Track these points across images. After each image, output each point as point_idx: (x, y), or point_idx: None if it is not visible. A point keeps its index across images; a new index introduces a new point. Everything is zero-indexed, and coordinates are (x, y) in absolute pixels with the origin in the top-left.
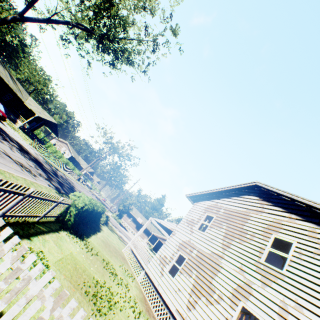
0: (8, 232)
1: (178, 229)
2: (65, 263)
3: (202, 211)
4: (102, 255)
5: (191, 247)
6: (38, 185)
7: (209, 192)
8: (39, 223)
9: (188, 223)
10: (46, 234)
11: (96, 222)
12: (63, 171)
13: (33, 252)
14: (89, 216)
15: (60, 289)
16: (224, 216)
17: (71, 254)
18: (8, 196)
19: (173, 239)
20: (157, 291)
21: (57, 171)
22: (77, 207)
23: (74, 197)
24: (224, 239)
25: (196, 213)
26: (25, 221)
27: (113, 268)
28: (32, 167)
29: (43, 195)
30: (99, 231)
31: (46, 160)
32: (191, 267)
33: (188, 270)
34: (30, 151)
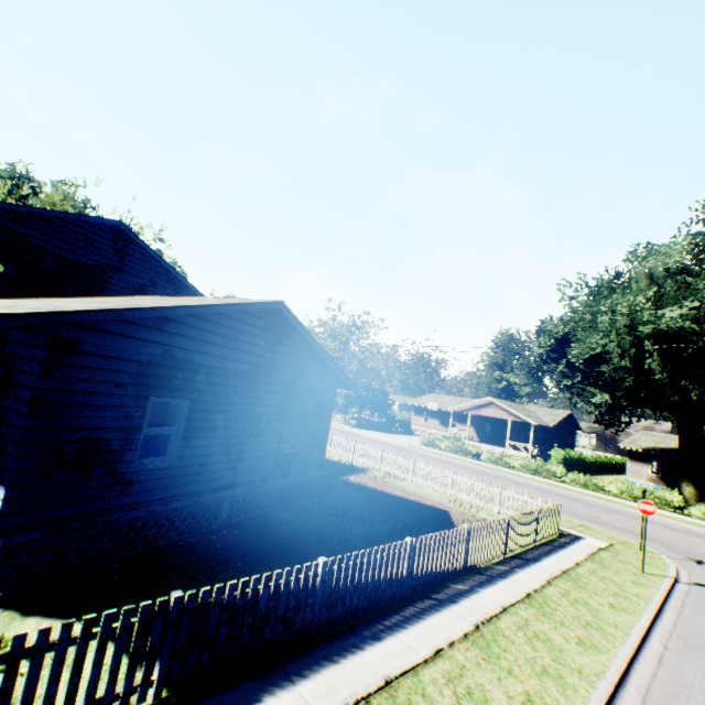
0: None
1: None
2: None
3: None
4: None
5: None
6: None
7: None
8: None
9: None
10: None
11: None
12: None
13: None
14: None
15: None
16: None
17: None
18: None
19: None
20: None
21: None
22: None
23: None
24: None
25: None
26: None
27: None
28: None
29: None
30: None
31: None
32: None
33: None
34: None
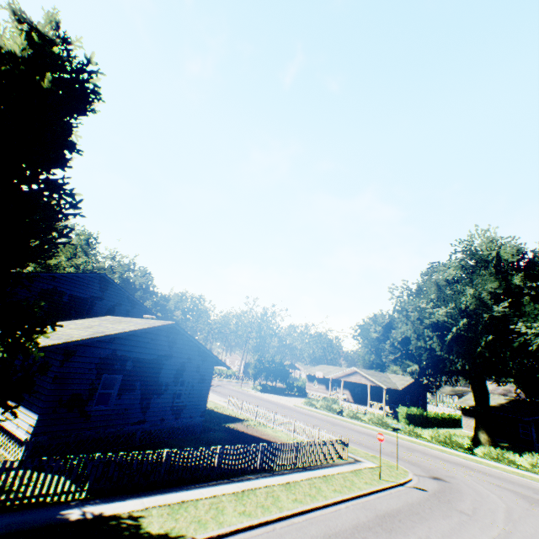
0: None
1: None
2: None
3: None
4: None
5: None
6: None
7: None
8: None
9: None
10: None
11: None
12: None
13: None
14: None
15: None
16: None
17: None
18: None
19: None
20: None
21: None
22: None
23: None
24: None
25: None
26: None
27: None
28: None
29: None
30: None
31: None
32: None
33: None
34: None
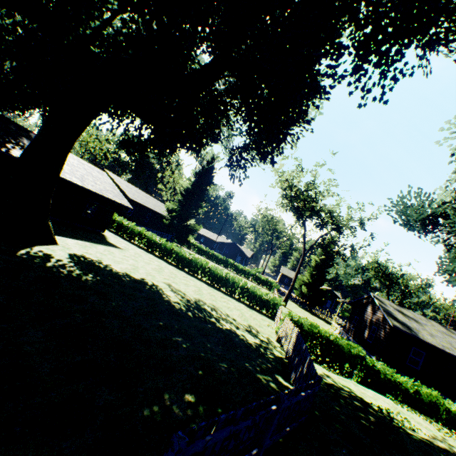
0: None
1: None
2: None
3: None
4: None
5: None
6: None
7: None
8: None
9: None
10: None
11: None
12: None
13: None
14: None
15: None
16: None
17: None
18: None
19: None
20: None
21: None
22: None
23: None
24: None
25: None
26: None
27: None
28: None
29: None
30: None
31: None
32: None
33: None
34: None
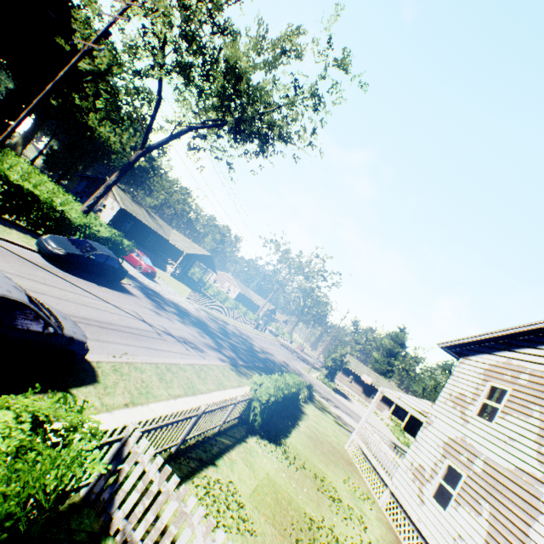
0: (193, 501)
1: (436, 414)
2: (262, 494)
3: (478, 378)
4: (312, 466)
5: (469, 453)
6: (209, 368)
7: (485, 338)
8: (220, 433)
9: (453, 402)
10: (231, 450)
11: (293, 404)
12: (234, 322)
13: (222, 485)
14: (280, 405)
15: (262, 539)
16: (530, 389)
17: (268, 476)
18: (182, 423)
19: (429, 432)
20: (419, 531)
21: (226, 325)
22: (260, 401)
23: (254, 386)
24: (541, 442)
25: (466, 382)
26: (205, 437)
27: (333, 487)
28: (196, 337)
29: (216, 405)
30: (301, 419)
31: (209, 314)
32: (477, 494)
33: (472, 499)
34: (189, 309)
